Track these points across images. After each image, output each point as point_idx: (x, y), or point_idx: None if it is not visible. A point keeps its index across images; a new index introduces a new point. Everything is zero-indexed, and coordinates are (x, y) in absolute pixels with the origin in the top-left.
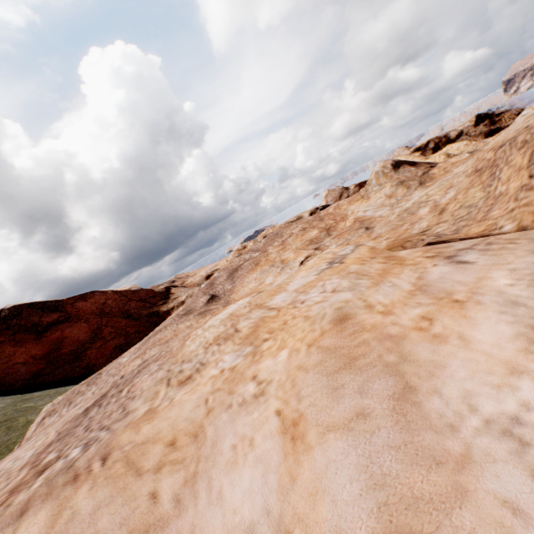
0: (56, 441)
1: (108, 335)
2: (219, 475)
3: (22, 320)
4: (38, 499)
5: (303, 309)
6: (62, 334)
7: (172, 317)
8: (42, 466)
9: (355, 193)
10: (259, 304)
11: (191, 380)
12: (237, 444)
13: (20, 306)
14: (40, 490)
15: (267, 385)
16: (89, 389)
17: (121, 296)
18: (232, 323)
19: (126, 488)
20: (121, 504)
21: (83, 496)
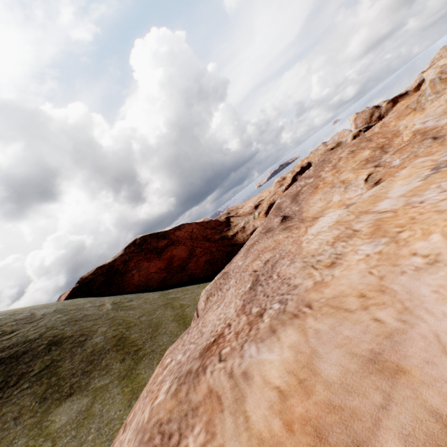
0: (247, 304)
1: (199, 254)
2: (434, 306)
3: (147, 246)
4: (277, 325)
5: (426, 206)
6: (171, 253)
7: (256, 235)
8: (255, 314)
9: (387, 110)
10: (363, 211)
11: (338, 264)
12: (437, 290)
13: (145, 236)
14: (273, 322)
15: (437, 256)
16: (227, 281)
17: (200, 226)
18: (344, 227)
19: (346, 318)
20: (351, 325)
21: (312, 323)
